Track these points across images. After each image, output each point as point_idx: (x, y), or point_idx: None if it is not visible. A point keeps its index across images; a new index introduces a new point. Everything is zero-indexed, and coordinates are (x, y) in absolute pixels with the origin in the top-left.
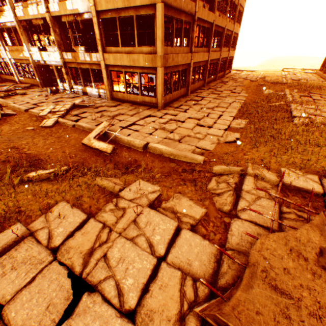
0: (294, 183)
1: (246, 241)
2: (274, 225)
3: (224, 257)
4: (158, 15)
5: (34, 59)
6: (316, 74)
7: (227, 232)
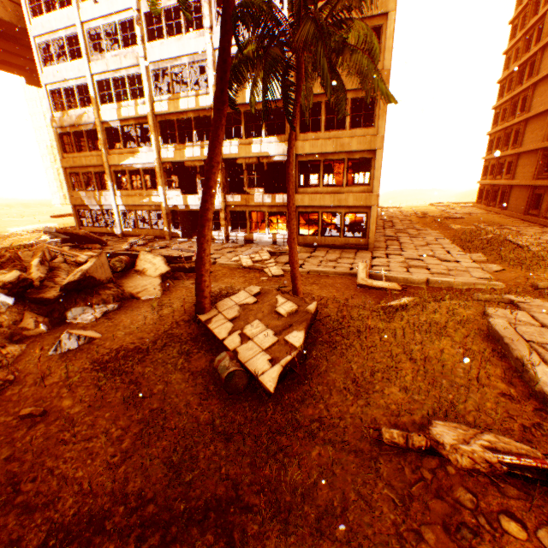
0: None
1: None
2: None
3: None
4: (378, 158)
5: (170, 204)
6: (474, 207)
7: None
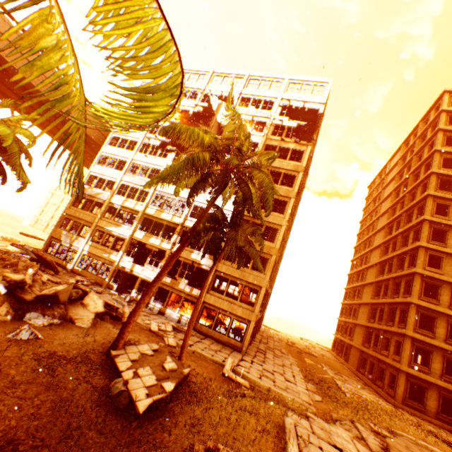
0: (378, 429)
1: (378, 449)
2: (383, 446)
3: (375, 451)
4: (262, 292)
5: (121, 264)
6: (329, 352)
7: (368, 445)
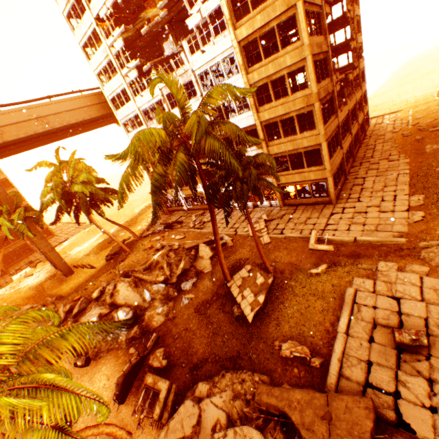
0: None
1: None
2: None
3: None
4: (323, 148)
5: None
6: None
7: None
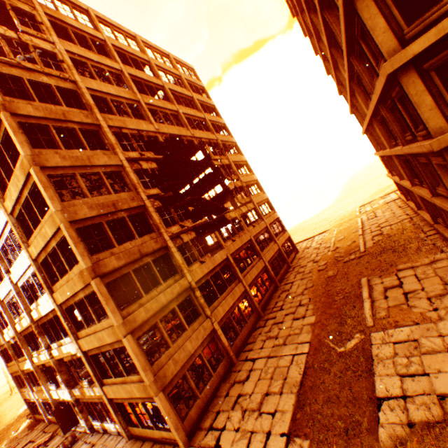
0: None
1: None
2: None
3: None
4: (128, 347)
5: (54, 397)
6: (400, 199)
7: None
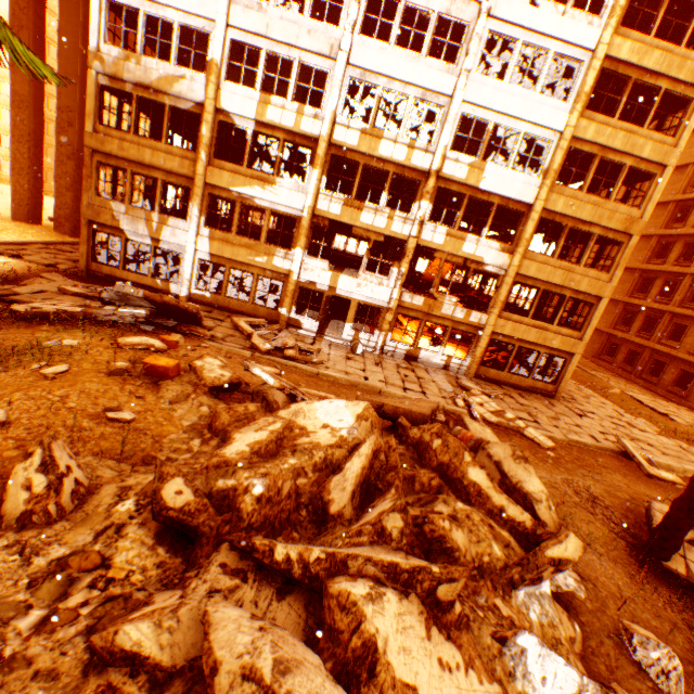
0: None
1: None
2: None
3: None
4: (600, 307)
5: (304, 277)
6: None
7: None
